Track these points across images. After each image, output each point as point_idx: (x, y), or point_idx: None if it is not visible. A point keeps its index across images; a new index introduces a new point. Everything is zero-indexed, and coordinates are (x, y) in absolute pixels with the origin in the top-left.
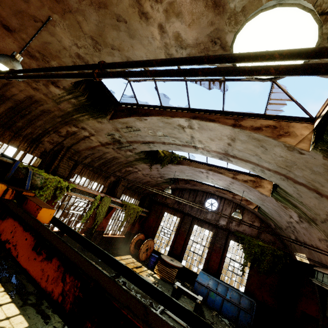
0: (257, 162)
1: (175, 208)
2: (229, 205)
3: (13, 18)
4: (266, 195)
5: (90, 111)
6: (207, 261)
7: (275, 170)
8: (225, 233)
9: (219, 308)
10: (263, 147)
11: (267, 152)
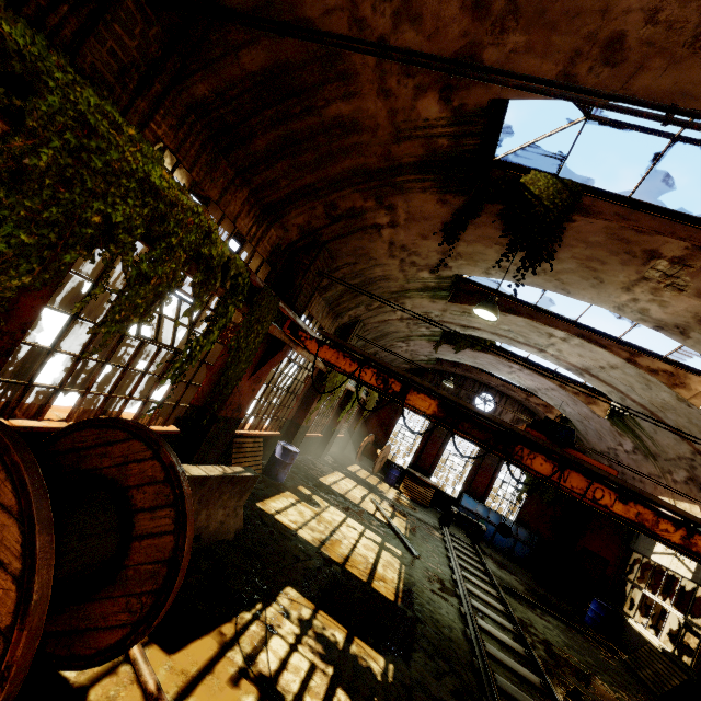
0: (624, 391)
1: None
2: (513, 408)
3: (473, 236)
4: (599, 416)
5: (437, 293)
6: (469, 481)
7: (643, 404)
8: None
9: (490, 539)
10: (647, 386)
11: (648, 390)
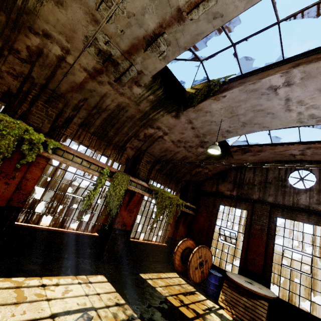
0: None
1: (235, 197)
2: None
3: None
4: None
5: None
6: None
7: None
8: None
9: None
10: None
11: None
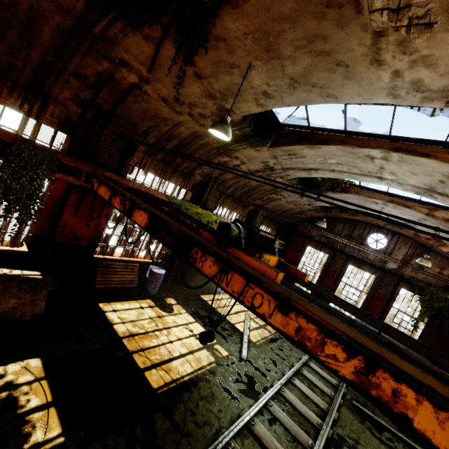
0: None
1: (322, 243)
2: (406, 244)
3: (209, 67)
4: None
5: (251, 141)
6: (363, 309)
7: None
8: (395, 280)
9: None
10: None
11: None
